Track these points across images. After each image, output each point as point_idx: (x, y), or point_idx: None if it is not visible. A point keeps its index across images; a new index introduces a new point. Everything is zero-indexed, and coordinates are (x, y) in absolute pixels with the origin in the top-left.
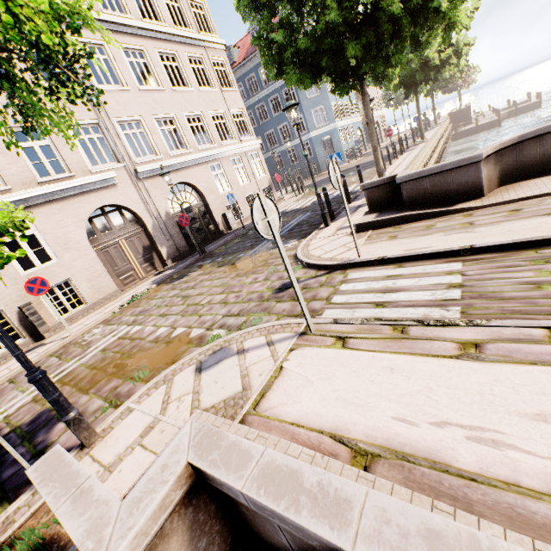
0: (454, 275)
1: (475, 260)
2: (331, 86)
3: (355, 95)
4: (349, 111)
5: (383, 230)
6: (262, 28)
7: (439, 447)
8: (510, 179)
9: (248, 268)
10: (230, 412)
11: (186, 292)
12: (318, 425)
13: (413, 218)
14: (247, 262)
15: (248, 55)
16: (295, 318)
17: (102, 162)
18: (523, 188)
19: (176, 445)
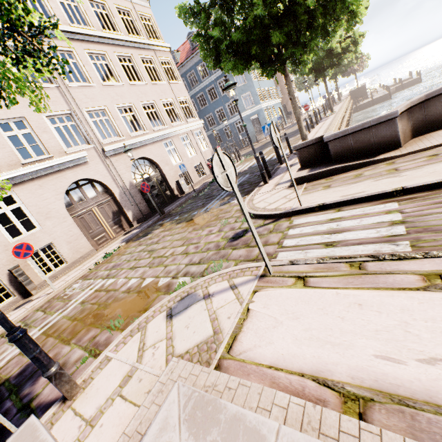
0: (393, 213)
1: (409, 199)
2: (255, 76)
3: (274, 82)
4: (271, 95)
5: (316, 182)
6: (200, 28)
7: (438, 387)
8: (421, 131)
9: (202, 222)
10: (204, 357)
11: (151, 247)
12: (297, 367)
13: (342, 169)
14: (201, 218)
15: (188, 57)
16: (252, 263)
17: (75, 145)
18: (435, 138)
19: (163, 419)
